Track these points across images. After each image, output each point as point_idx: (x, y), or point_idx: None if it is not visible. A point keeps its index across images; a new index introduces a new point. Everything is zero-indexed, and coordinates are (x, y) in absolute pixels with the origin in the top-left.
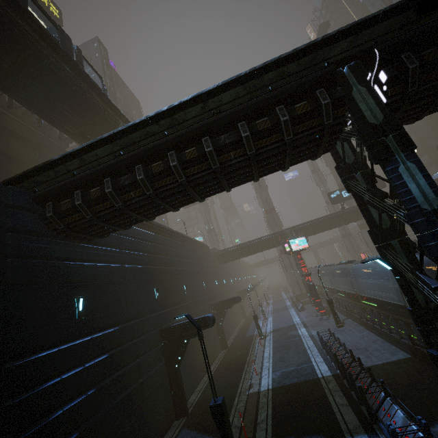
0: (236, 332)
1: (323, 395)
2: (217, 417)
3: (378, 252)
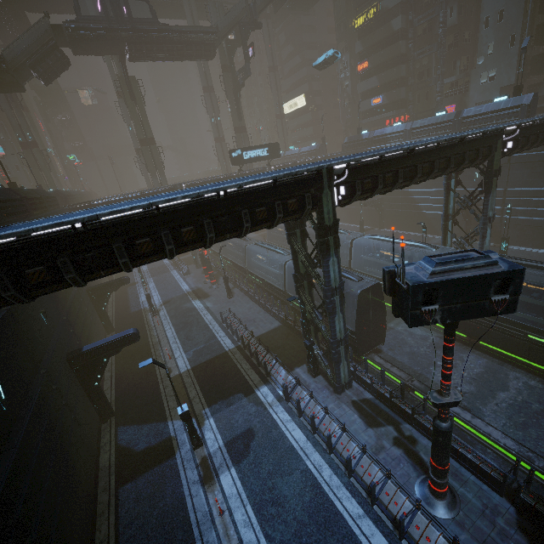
0: (112, 306)
1: (234, 365)
2: (186, 418)
3: (296, 288)
